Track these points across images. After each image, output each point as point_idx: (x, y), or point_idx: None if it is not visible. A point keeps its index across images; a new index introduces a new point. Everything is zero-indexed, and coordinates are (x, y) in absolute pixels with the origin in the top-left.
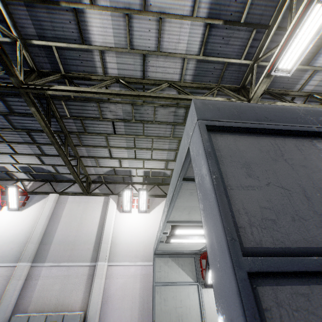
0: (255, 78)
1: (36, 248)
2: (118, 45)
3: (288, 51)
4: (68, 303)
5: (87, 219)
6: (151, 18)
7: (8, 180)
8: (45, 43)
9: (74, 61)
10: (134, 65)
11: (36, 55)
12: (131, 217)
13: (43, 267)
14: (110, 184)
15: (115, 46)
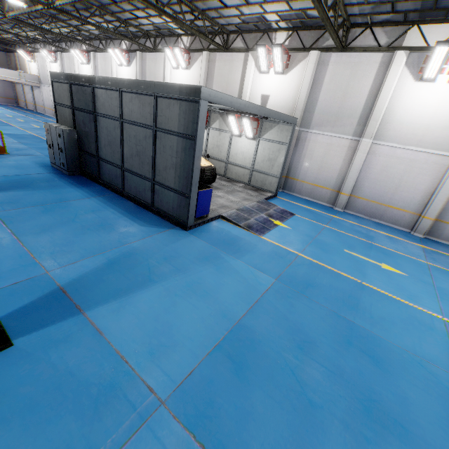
0: None
1: None
2: None
3: None
4: None
5: (158, 74)
6: None
7: (117, 39)
8: None
9: None
10: None
11: None
12: (179, 73)
13: None
14: (167, 38)
15: None
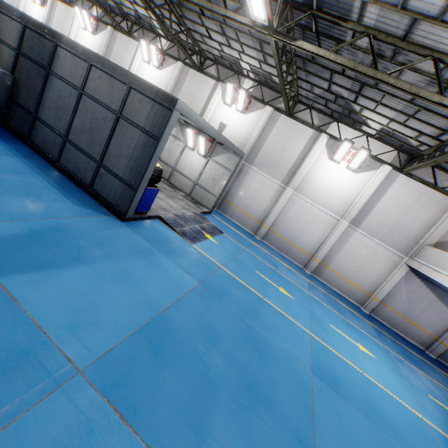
0: None
1: None
2: None
3: None
4: None
5: (125, 58)
6: None
7: (89, 3)
8: None
9: None
10: None
11: None
12: (148, 68)
13: None
14: (146, 31)
15: None
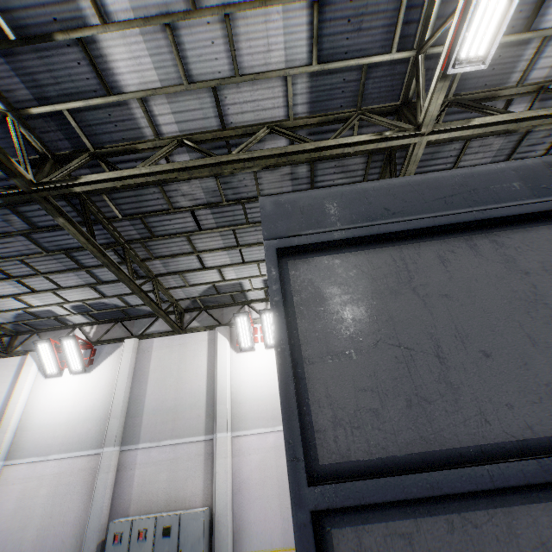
0: (424, 82)
1: (122, 425)
2: (167, 81)
3: (473, 21)
4: (183, 497)
5: (188, 371)
6: (209, 20)
7: (60, 329)
8: (50, 108)
9: (104, 126)
10: (202, 110)
11: (44, 130)
12: (255, 357)
13: (138, 450)
14: (213, 309)
15: (163, 84)
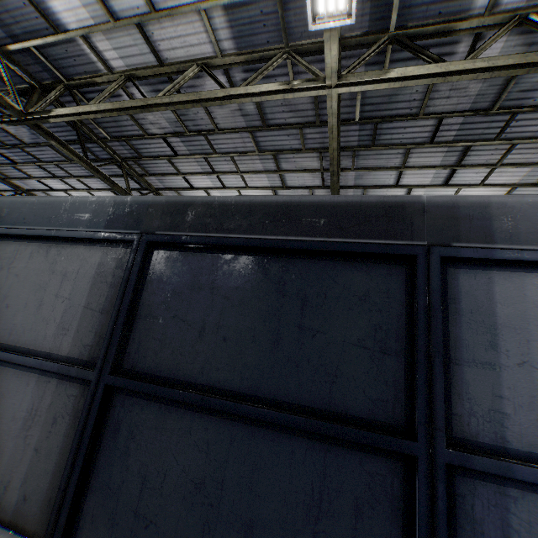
0: None
1: None
2: (98, 19)
3: None
4: None
5: None
6: None
7: None
8: (21, 45)
9: (66, 60)
10: (137, 46)
11: (26, 63)
12: None
13: None
14: None
15: (95, 22)
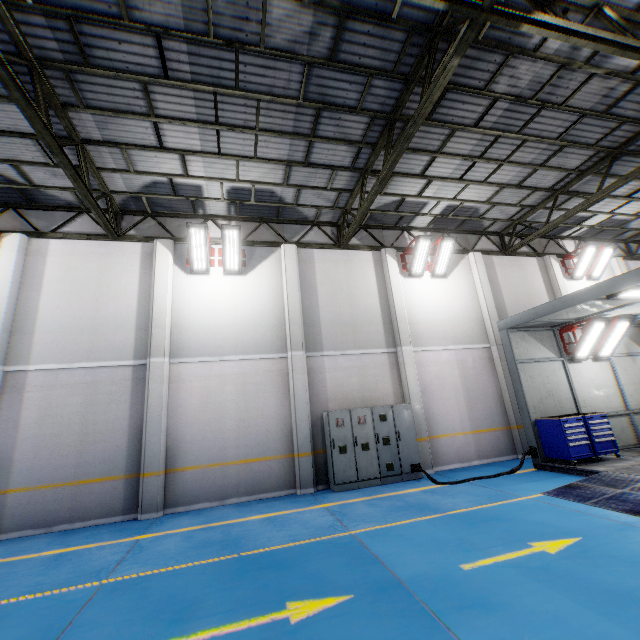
0: None
1: (303, 332)
2: None
3: None
4: (377, 397)
5: (359, 288)
6: None
7: (186, 217)
8: None
9: None
10: None
11: None
12: (422, 284)
13: (324, 357)
14: (372, 229)
15: None
